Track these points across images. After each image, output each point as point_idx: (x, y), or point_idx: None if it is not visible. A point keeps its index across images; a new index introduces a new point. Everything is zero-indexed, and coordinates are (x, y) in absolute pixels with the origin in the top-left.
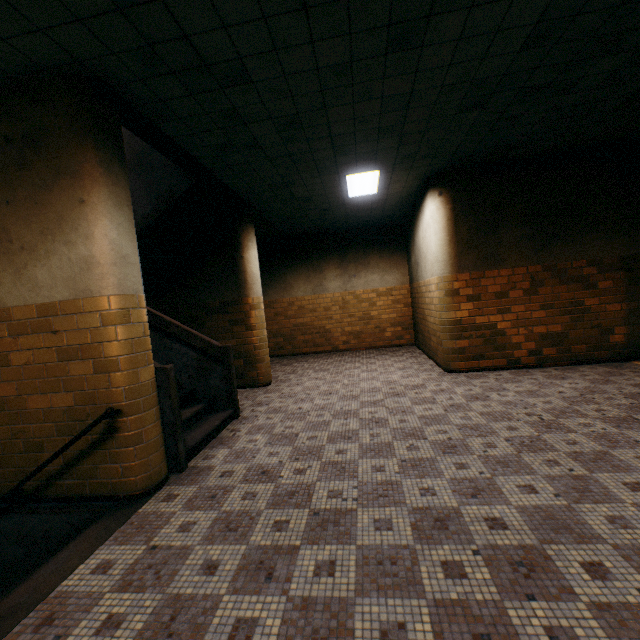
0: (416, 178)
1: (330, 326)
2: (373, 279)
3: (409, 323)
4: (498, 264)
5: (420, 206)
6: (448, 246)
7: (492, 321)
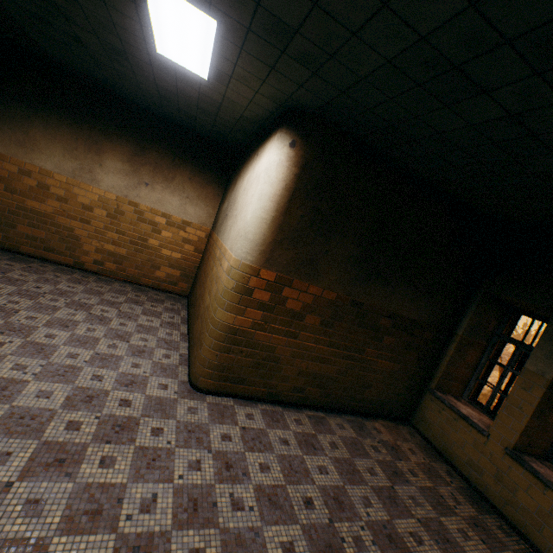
0: (273, 97)
1: (83, 233)
2: (171, 201)
3: (192, 271)
4: (313, 278)
5: (261, 145)
6: (269, 225)
7: (274, 343)
